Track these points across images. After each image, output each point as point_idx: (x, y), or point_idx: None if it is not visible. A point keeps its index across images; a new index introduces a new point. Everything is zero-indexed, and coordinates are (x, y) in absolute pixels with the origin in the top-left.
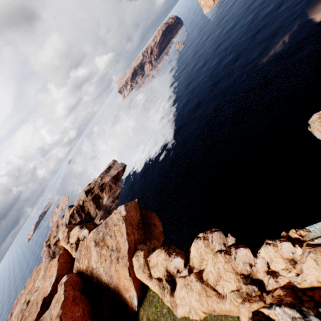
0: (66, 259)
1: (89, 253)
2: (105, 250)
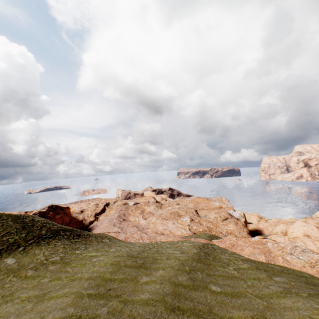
0: None
1: None
2: None
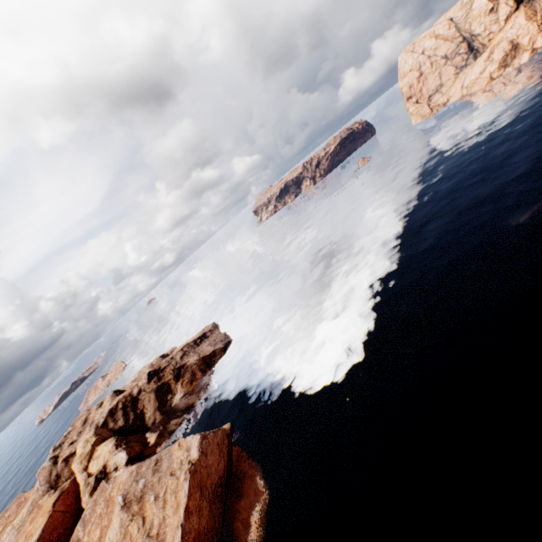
0: (69, 505)
1: (107, 516)
2: (137, 527)
